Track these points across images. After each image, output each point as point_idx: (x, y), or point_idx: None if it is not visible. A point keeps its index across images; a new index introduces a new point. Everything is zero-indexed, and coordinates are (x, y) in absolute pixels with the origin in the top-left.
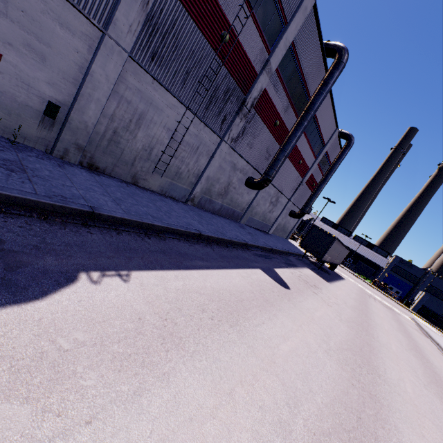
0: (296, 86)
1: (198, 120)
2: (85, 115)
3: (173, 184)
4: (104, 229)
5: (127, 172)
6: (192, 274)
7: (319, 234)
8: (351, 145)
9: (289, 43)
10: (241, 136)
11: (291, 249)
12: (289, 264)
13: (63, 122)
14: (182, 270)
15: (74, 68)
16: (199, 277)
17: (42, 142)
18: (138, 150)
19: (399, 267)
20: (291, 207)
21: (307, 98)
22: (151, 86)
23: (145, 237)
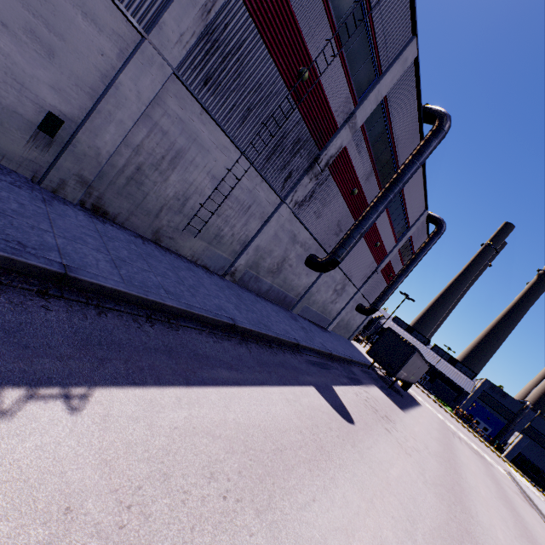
0: (383, 151)
1: (255, 172)
2: (99, 138)
3: (209, 249)
4: (77, 304)
5: (147, 225)
6: (207, 395)
7: (394, 340)
8: (441, 232)
9: (381, 98)
10: (308, 200)
11: (355, 355)
12: (353, 379)
13: (65, 143)
14: (192, 388)
15: (94, 75)
16: (217, 402)
17: (29, 165)
18: (168, 198)
19: (488, 395)
20: (360, 299)
21: (395, 167)
22: (199, 117)
23: (145, 322)
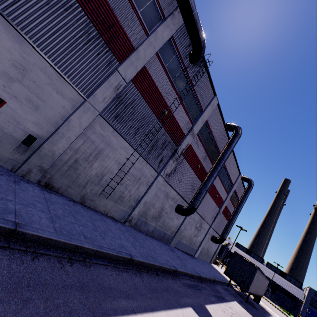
0: (210, 145)
1: (142, 159)
2: (55, 146)
3: (115, 206)
4: (19, 252)
5: (77, 193)
6: None
7: (241, 261)
8: (252, 186)
9: (205, 121)
10: (173, 172)
11: (216, 276)
12: (218, 297)
13: (36, 149)
14: None
15: (58, 116)
16: None
17: (11, 162)
18: (92, 176)
19: (316, 301)
20: (212, 232)
21: (218, 153)
22: (112, 133)
23: (67, 262)
